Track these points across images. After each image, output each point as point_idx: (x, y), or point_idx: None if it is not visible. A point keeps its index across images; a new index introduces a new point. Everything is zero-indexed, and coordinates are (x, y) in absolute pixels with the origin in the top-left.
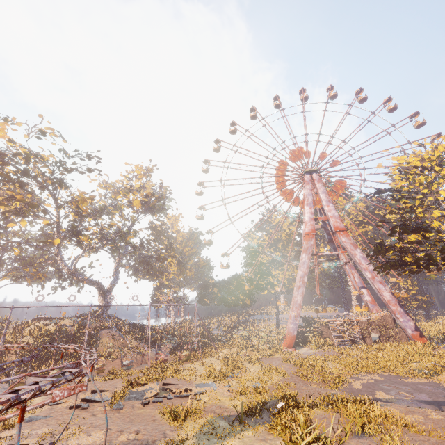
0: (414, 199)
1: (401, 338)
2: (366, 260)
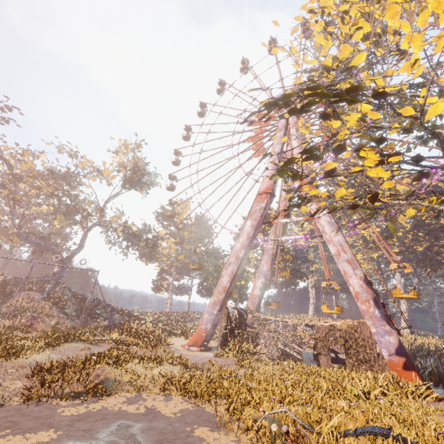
0: (350, 69)
1: (384, 368)
2: (334, 226)
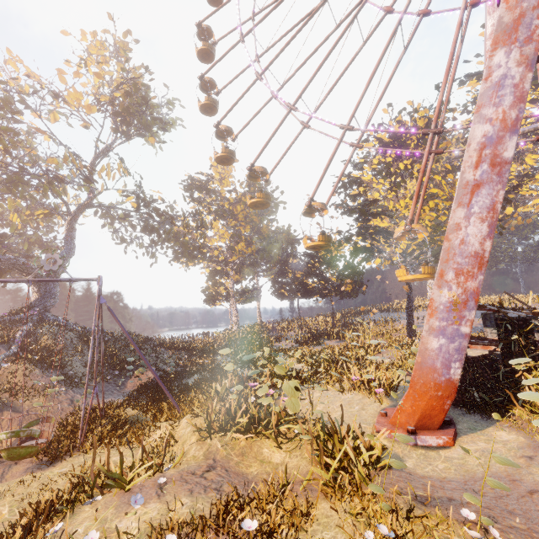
0: None
1: None
2: None
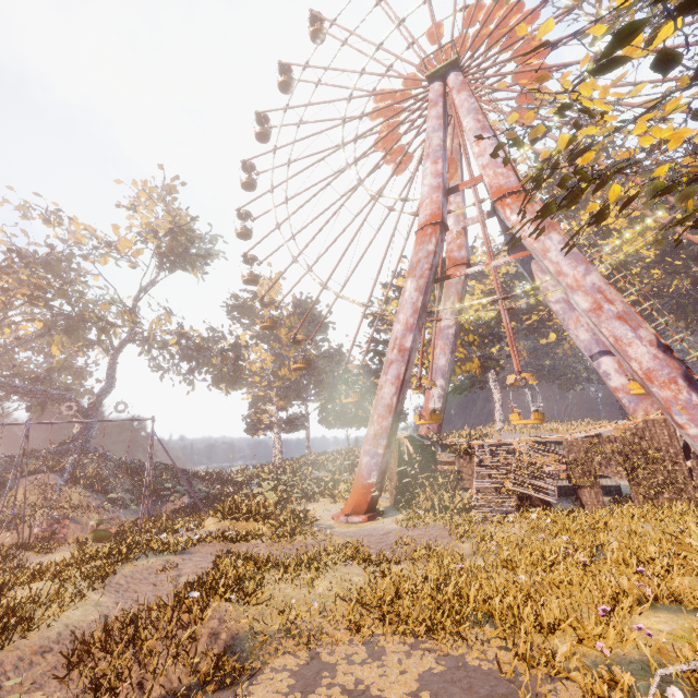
0: None
1: None
2: (579, 259)
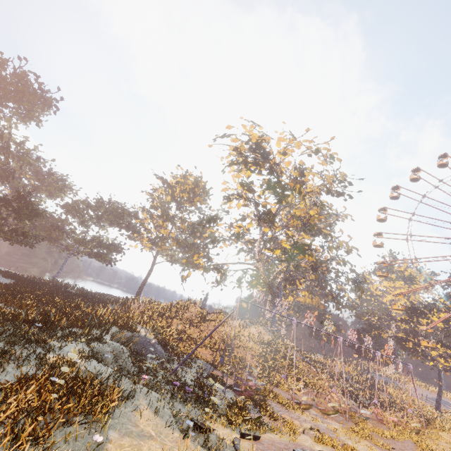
0: None
1: None
2: None
